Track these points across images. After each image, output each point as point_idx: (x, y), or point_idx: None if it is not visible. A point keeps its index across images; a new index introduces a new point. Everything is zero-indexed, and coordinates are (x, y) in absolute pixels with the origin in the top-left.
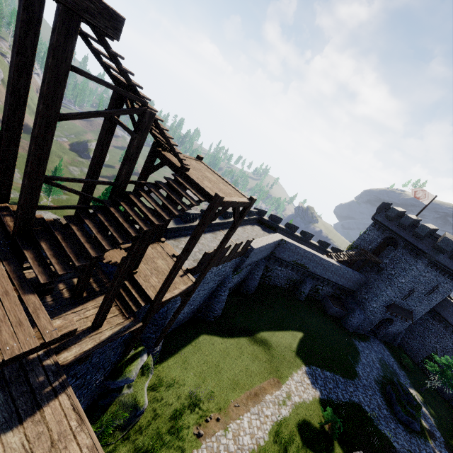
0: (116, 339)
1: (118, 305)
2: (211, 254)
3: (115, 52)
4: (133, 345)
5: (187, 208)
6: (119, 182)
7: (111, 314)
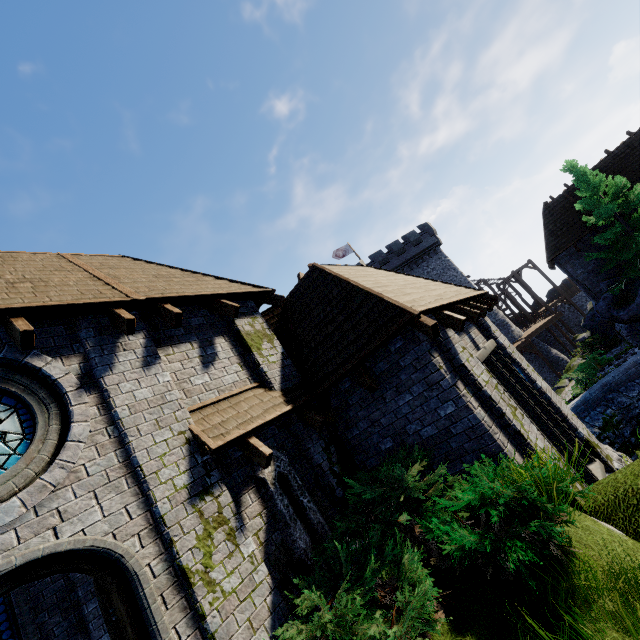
0: (551, 326)
1: (539, 319)
2: (563, 286)
3: (471, 280)
4: (568, 328)
5: (509, 281)
6: (495, 293)
7: (538, 320)
